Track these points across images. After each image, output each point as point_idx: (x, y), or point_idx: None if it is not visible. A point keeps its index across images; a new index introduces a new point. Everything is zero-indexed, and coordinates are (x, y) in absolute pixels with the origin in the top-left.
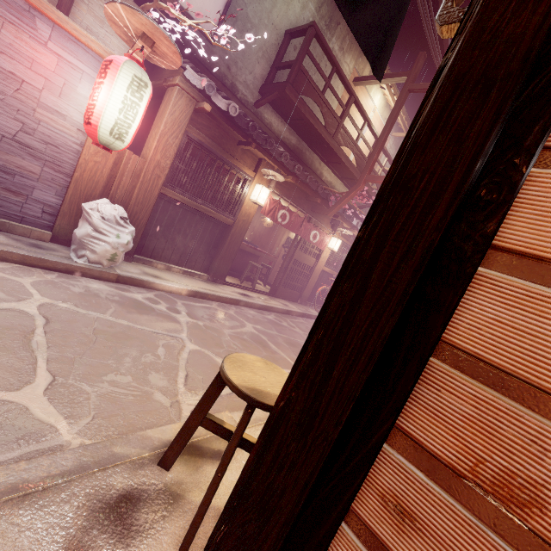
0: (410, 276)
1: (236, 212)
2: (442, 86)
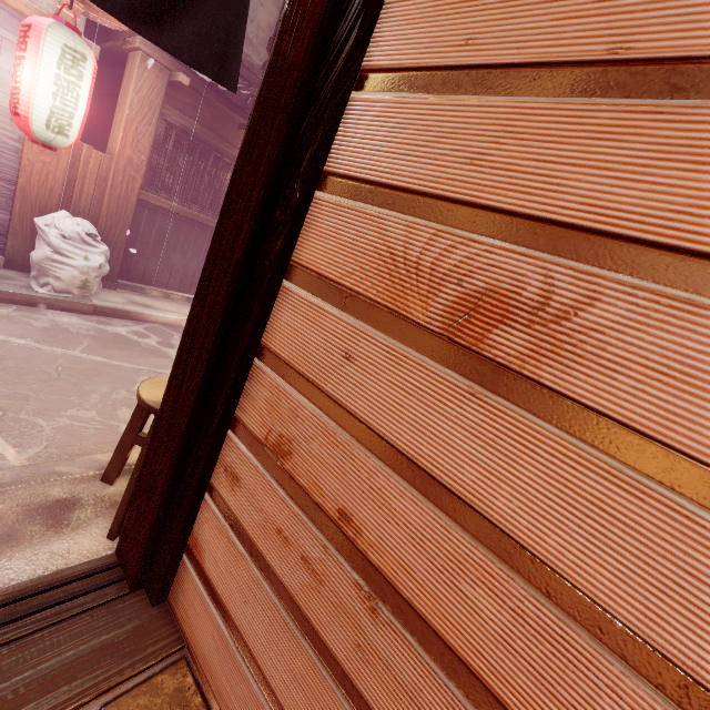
0: (226, 291)
1: None
2: (255, 109)
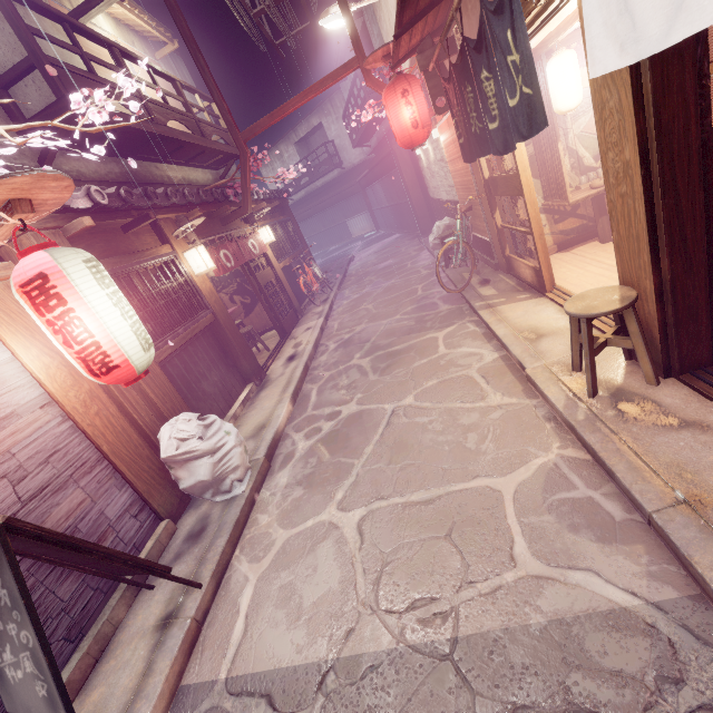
0: (697, 168)
1: (203, 302)
2: (652, 66)
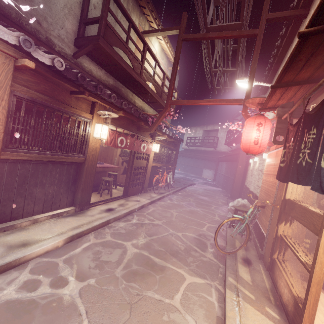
0: None
1: (84, 150)
2: None
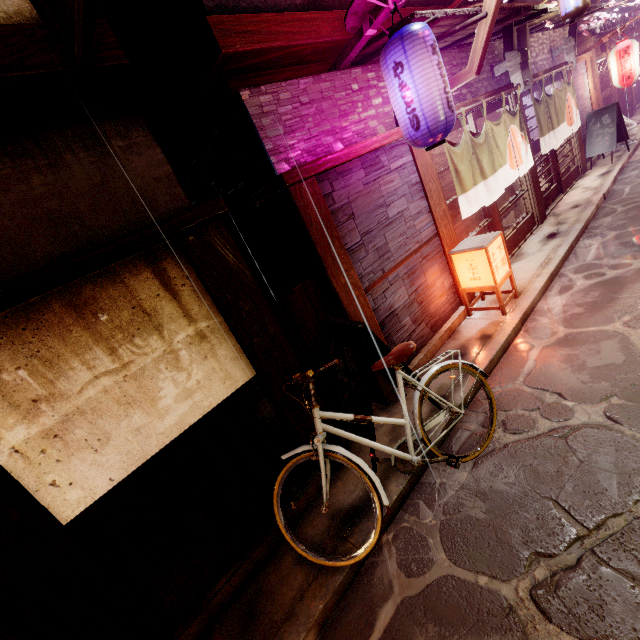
0: None
1: (609, 84)
2: None
